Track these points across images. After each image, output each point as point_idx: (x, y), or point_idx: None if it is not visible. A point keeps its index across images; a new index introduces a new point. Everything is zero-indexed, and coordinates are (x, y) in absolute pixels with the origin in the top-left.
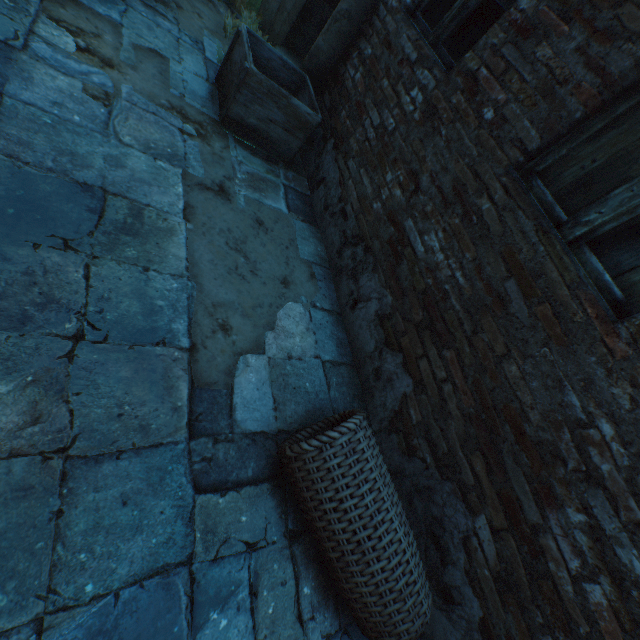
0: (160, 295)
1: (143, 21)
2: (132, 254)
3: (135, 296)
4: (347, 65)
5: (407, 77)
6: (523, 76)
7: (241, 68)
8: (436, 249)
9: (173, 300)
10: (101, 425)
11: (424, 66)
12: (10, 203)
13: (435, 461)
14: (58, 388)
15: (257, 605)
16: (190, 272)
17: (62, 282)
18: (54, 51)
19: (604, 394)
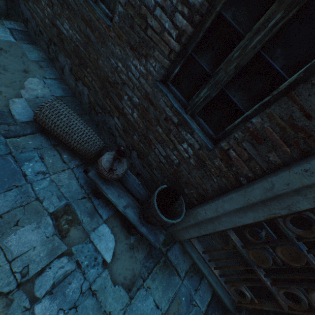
0: None
1: None
2: None
3: None
4: None
5: None
6: None
7: None
8: (68, 29)
9: None
10: None
11: None
12: None
13: (102, 110)
14: None
15: (45, 161)
16: None
17: None
18: None
19: (116, 54)
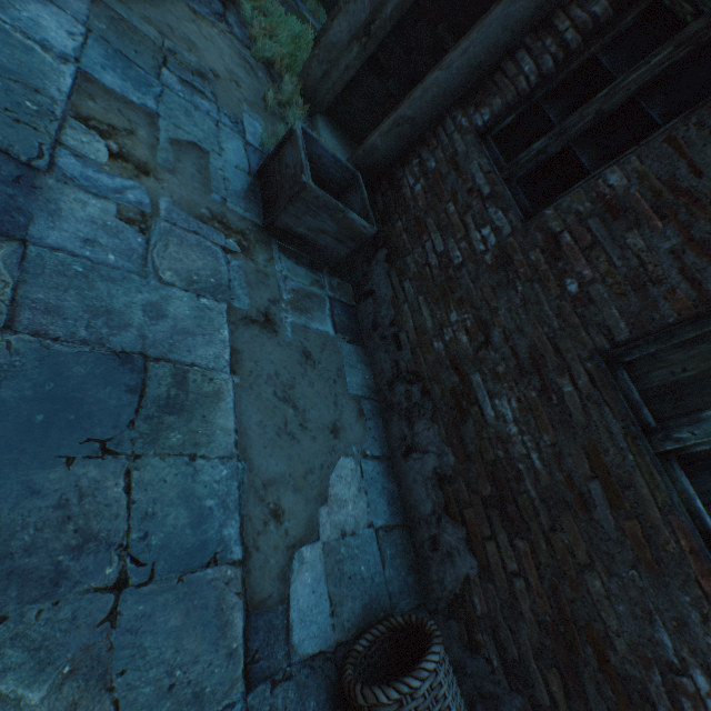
0: (209, 491)
1: (180, 104)
2: (177, 439)
3: (182, 501)
4: (405, 170)
5: (478, 210)
6: (612, 258)
7: (295, 176)
8: (509, 418)
9: (223, 494)
10: (150, 710)
11: (498, 205)
12: (38, 405)
13: (503, 666)
14: (100, 671)
15: None
16: (238, 445)
17: (100, 505)
18: (84, 165)
19: (699, 641)
